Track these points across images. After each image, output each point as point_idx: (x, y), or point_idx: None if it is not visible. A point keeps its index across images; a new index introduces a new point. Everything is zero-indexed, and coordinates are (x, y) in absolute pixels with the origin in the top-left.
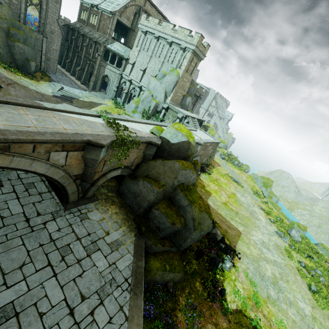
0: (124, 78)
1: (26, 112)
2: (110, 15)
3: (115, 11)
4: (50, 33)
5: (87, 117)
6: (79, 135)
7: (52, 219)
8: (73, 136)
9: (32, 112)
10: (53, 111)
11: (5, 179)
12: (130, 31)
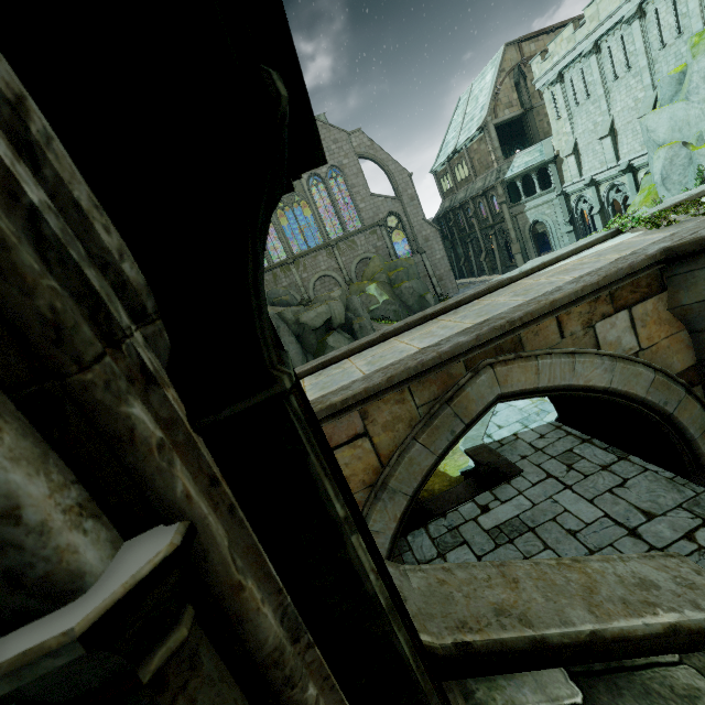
0: (572, 194)
1: (490, 299)
2: (481, 135)
3: (484, 119)
4: (425, 243)
5: (593, 250)
6: (629, 256)
7: (699, 524)
8: (619, 264)
9: (498, 295)
10: (523, 279)
11: (516, 458)
12: (526, 116)
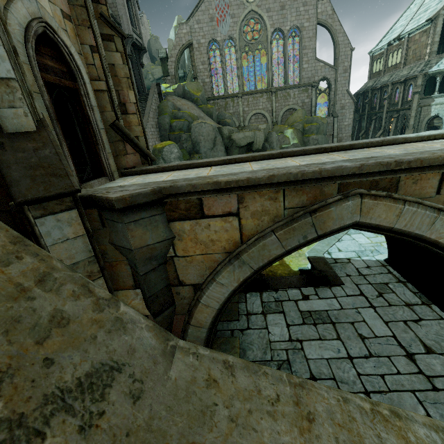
0: None
1: (380, 150)
2: (427, 27)
3: (438, 12)
4: (340, 109)
5: None
6: None
7: None
8: None
9: (389, 148)
10: (416, 142)
11: (342, 274)
12: None
